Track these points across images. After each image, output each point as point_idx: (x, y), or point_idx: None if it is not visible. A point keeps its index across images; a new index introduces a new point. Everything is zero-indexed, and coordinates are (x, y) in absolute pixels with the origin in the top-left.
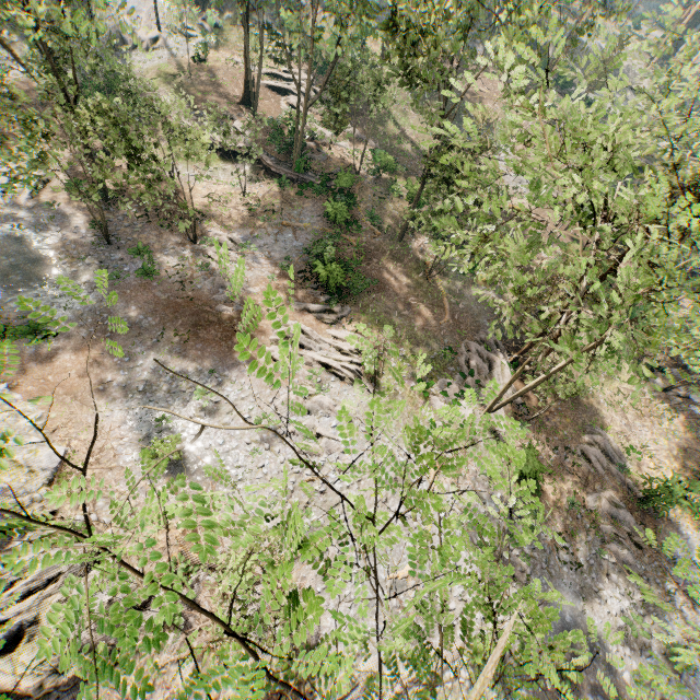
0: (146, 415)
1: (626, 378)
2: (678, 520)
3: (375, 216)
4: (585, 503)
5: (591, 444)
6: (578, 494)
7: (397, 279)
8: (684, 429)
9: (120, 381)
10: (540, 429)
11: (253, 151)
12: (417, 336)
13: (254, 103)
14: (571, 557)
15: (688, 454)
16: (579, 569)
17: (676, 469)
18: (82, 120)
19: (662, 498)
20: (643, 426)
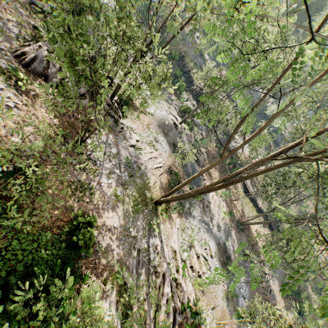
0: None
1: None
2: None
3: None
4: None
5: None
6: None
7: None
8: None
9: None
10: None
11: None
12: None
13: None
14: None
15: None
16: None
17: None
18: None
19: None
20: None
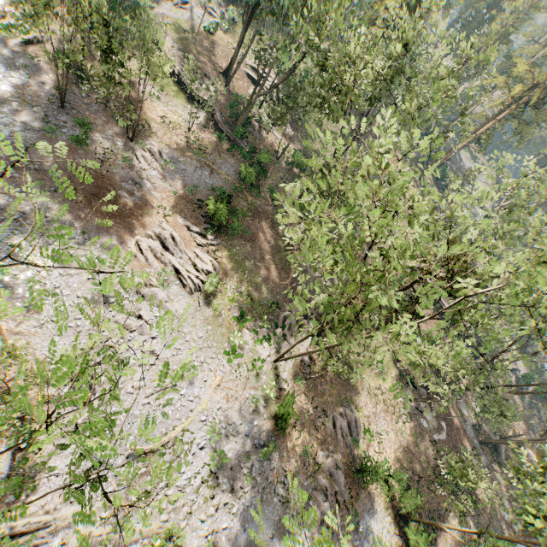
0: (6, 237)
1: (389, 381)
2: (377, 496)
3: (275, 191)
4: (316, 456)
5: (342, 415)
6: (314, 447)
7: (267, 239)
8: (411, 433)
9: (2, 203)
10: (312, 389)
11: (207, 103)
12: (259, 284)
13: (230, 77)
14: (285, 492)
15: (405, 452)
16: (286, 503)
17: (392, 459)
18: (81, 9)
19: (369, 473)
20: (385, 418)
